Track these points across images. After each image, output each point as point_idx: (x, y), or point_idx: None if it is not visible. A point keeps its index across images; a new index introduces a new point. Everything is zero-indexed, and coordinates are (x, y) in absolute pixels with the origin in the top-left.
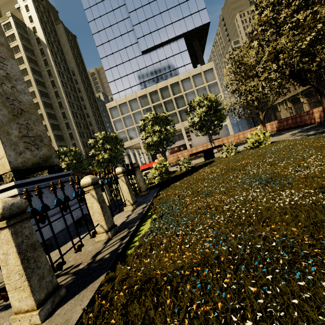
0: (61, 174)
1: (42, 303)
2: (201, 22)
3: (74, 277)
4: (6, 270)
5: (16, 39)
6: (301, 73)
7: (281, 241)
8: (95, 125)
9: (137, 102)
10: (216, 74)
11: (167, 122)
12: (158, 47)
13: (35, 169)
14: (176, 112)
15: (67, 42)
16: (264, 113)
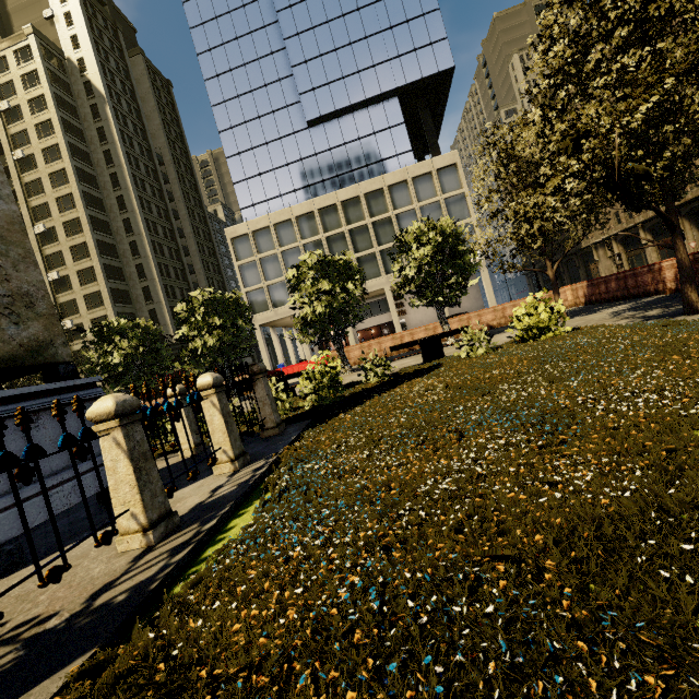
0: (72, 385)
1: None
2: (435, 67)
3: (22, 654)
4: None
5: (40, 83)
6: (630, 183)
7: (507, 605)
8: (201, 272)
9: (292, 228)
10: (464, 176)
11: (349, 274)
12: (343, 114)
13: (6, 370)
14: (376, 253)
15: (151, 94)
16: (556, 265)
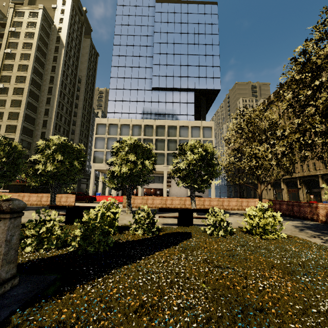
0: None
1: None
2: (213, 87)
3: None
4: None
5: (36, 28)
6: None
7: None
8: (77, 135)
9: (129, 129)
10: (214, 133)
11: (148, 156)
12: (169, 90)
13: None
14: (165, 153)
15: (87, 54)
16: (263, 187)
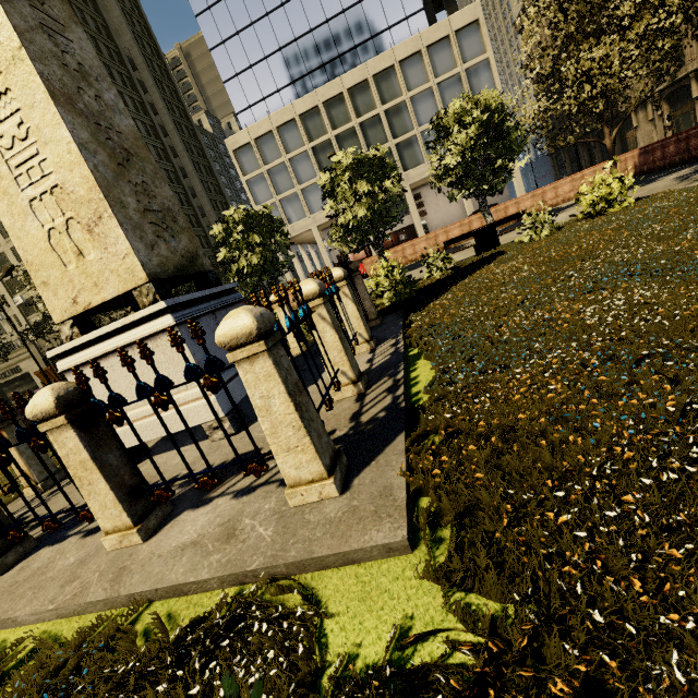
0: (224, 290)
1: (330, 471)
2: None
3: (342, 446)
4: (270, 424)
5: None
6: None
7: None
8: (203, 194)
9: (297, 130)
10: (487, 36)
11: (384, 172)
12: None
13: (177, 280)
14: (392, 148)
15: None
16: (615, 131)
